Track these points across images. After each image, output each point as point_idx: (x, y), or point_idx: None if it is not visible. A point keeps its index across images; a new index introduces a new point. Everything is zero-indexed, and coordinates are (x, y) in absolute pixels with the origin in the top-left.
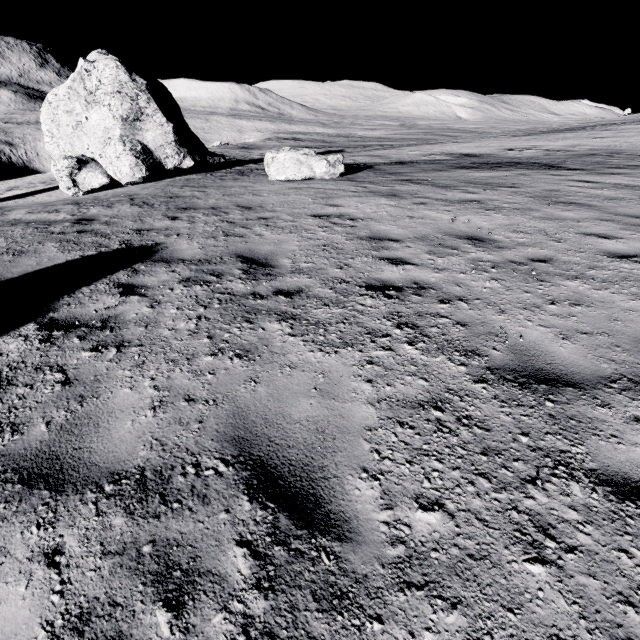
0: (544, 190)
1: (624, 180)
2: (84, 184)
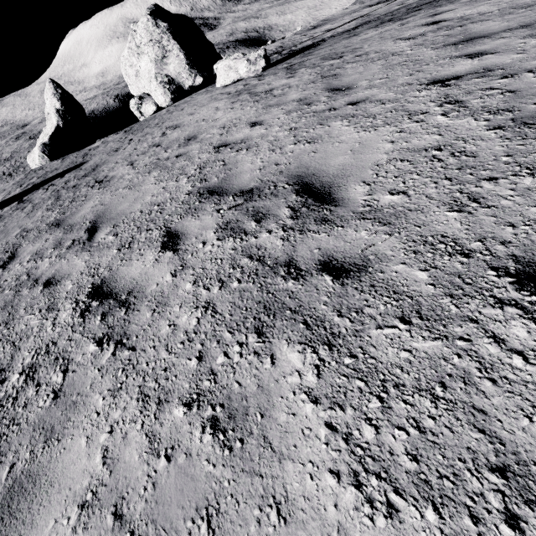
0: (353, 56)
1: (489, 4)
2: (146, 113)
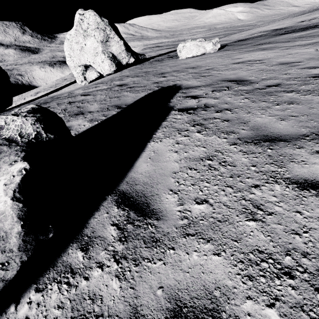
0: None
1: None
2: (88, 78)
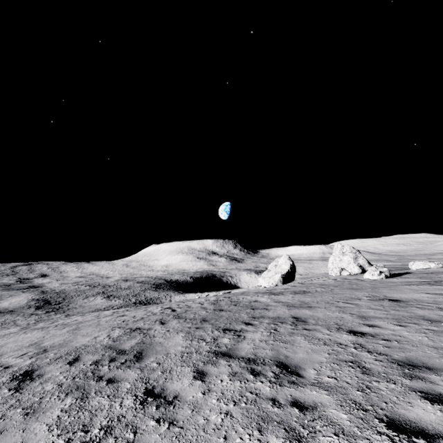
0: None
1: None
2: (342, 274)
